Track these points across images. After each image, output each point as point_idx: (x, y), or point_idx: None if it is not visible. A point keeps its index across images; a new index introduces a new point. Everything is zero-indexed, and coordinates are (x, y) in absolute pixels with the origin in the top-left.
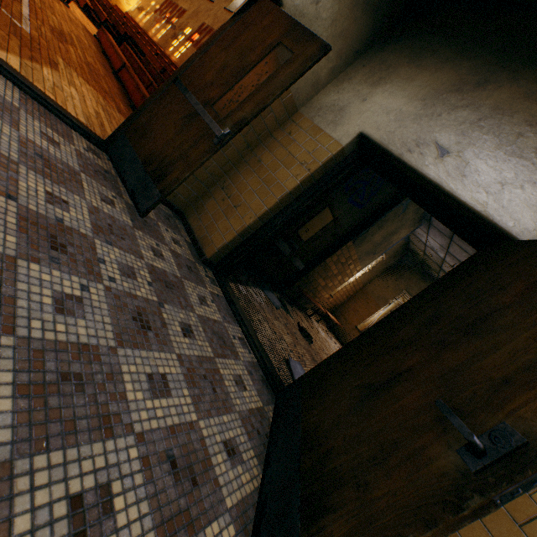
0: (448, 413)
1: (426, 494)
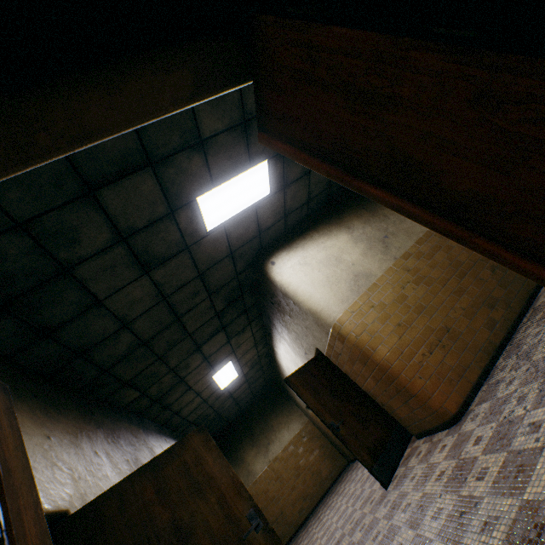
0: (250, 530)
1: (272, 543)
